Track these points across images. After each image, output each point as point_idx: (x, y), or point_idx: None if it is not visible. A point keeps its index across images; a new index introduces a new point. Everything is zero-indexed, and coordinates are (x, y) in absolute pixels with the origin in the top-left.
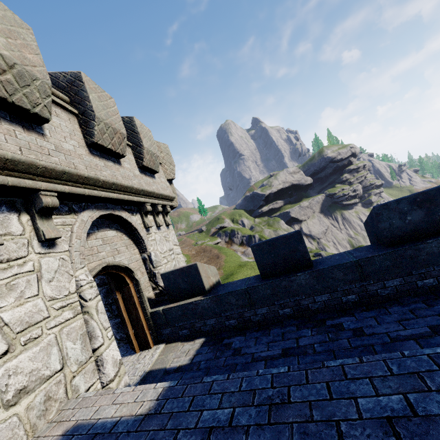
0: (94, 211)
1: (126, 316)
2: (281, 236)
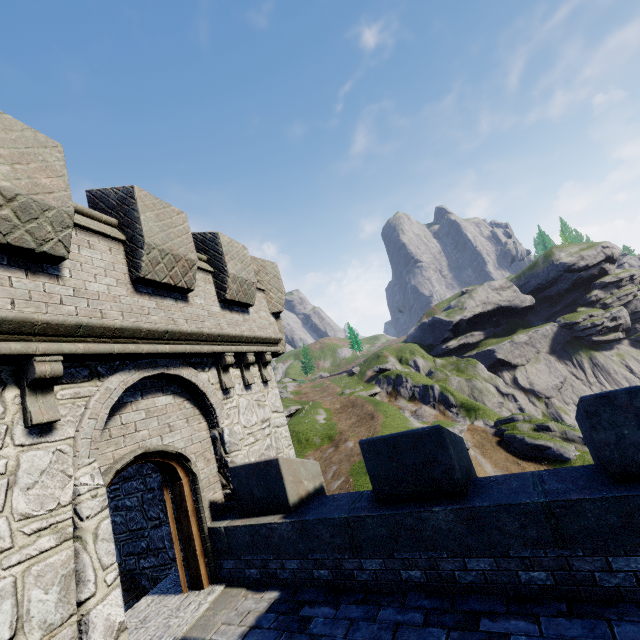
0: (132, 372)
1: (175, 529)
2: (409, 431)
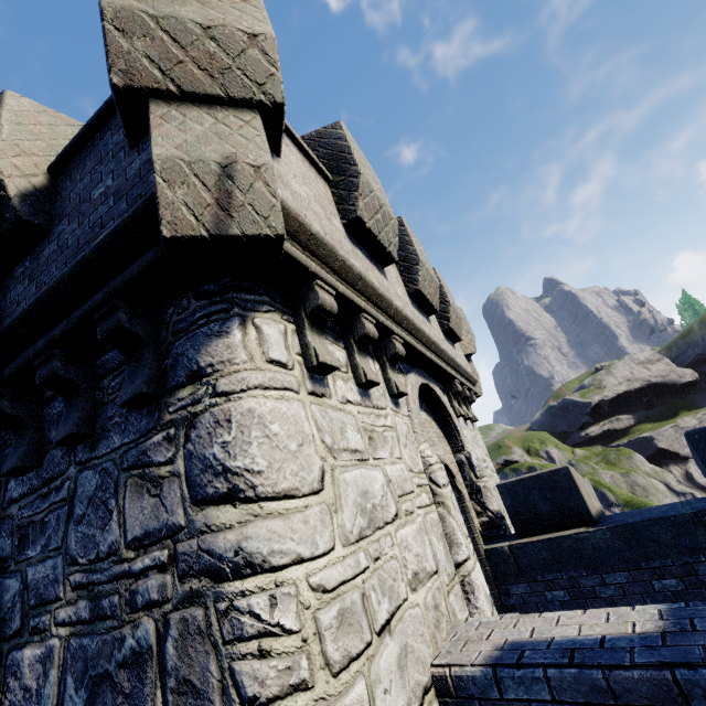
0: (416, 376)
1: None
2: None
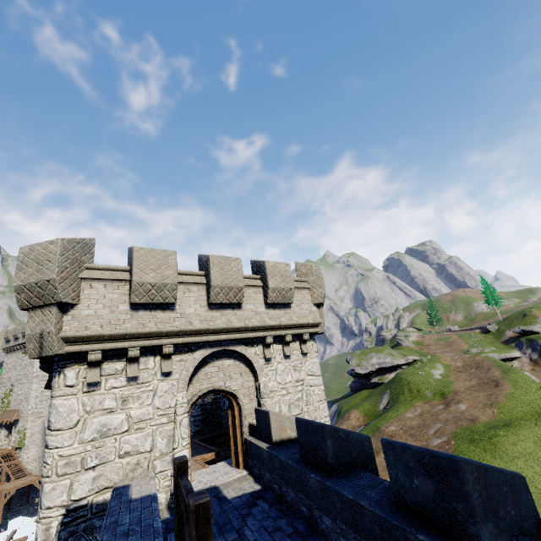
0: (207, 349)
1: (232, 432)
2: (312, 421)
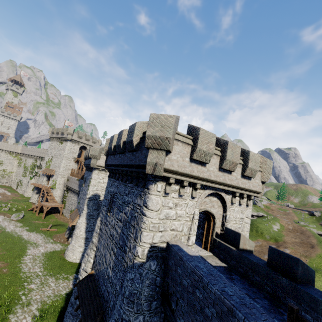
0: (210, 190)
1: (205, 232)
2: (287, 253)
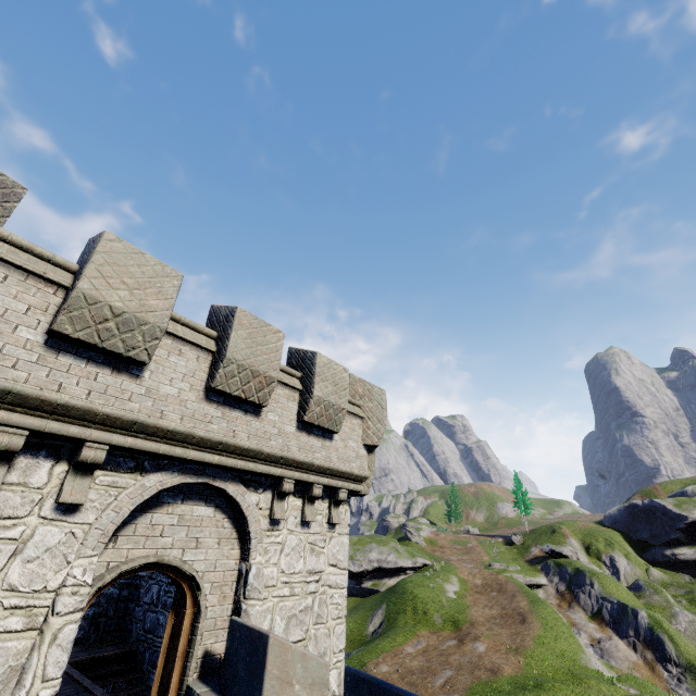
0: (174, 475)
1: (161, 665)
2: (400, 690)
